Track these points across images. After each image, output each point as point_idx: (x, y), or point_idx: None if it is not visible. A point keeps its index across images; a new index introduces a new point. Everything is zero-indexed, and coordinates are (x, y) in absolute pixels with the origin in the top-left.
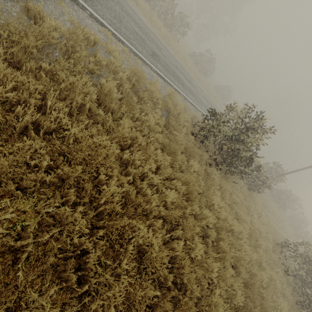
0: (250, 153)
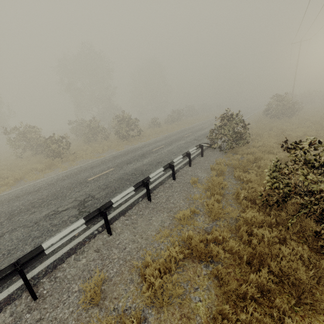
0: (291, 103)
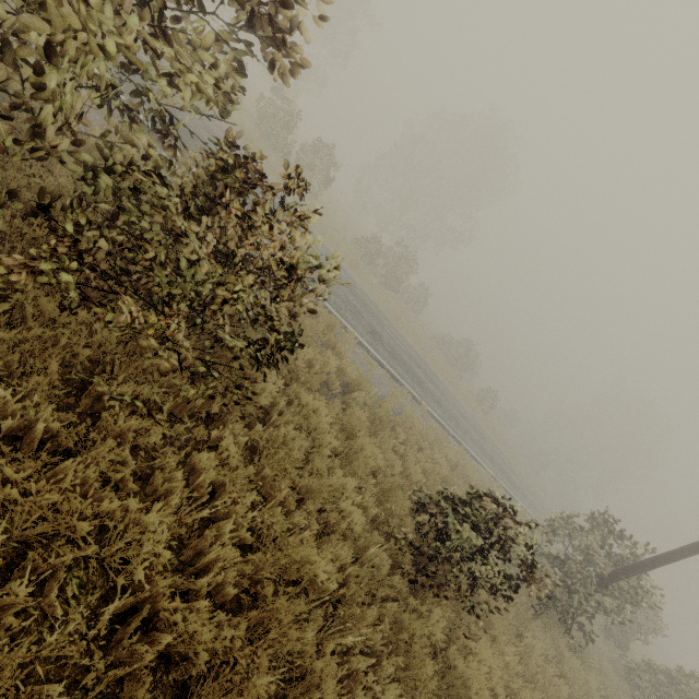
0: None
